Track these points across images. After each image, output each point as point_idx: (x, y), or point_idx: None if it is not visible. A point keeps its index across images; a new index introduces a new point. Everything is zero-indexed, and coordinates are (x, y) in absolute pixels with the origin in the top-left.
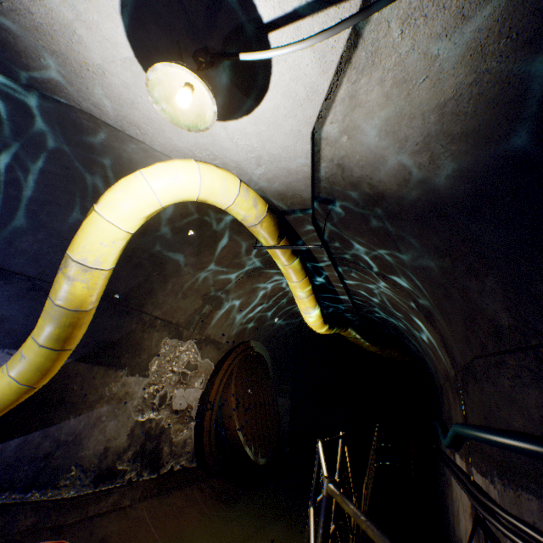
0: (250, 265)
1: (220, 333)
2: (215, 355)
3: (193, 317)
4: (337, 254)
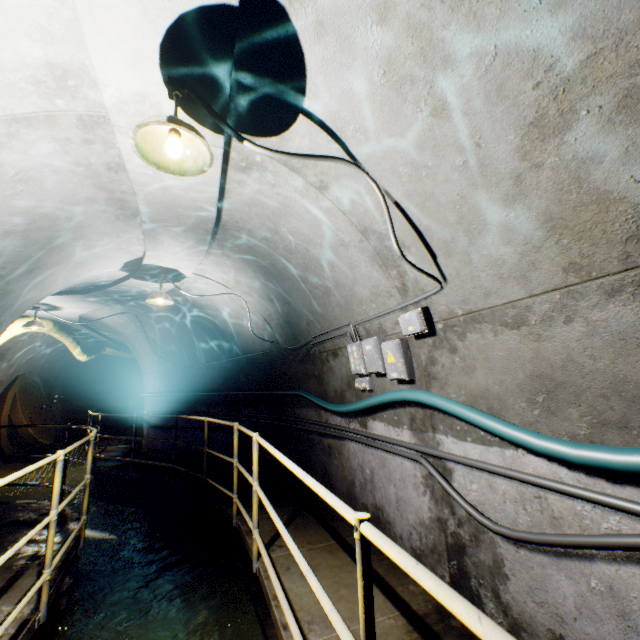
0: (32, 333)
1: (2, 375)
2: None
3: None
4: (95, 327)
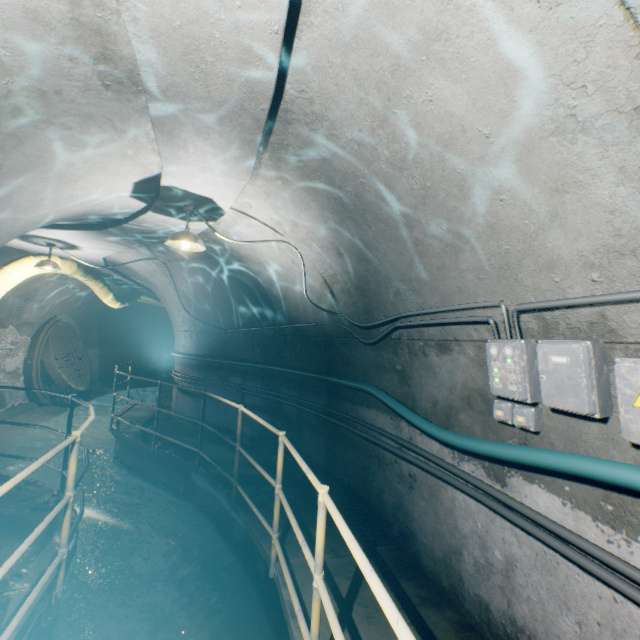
0: (59, 274)
1: (33, 317)
2: (31, 332)
3: (12, 312)
4: (125, 273)
